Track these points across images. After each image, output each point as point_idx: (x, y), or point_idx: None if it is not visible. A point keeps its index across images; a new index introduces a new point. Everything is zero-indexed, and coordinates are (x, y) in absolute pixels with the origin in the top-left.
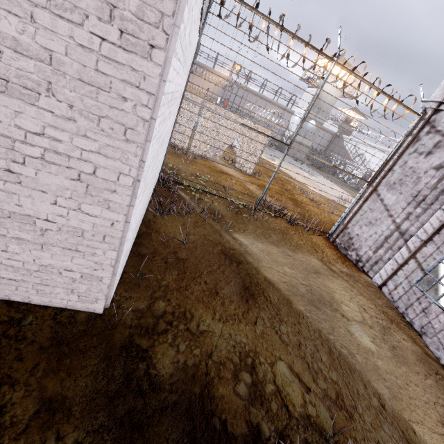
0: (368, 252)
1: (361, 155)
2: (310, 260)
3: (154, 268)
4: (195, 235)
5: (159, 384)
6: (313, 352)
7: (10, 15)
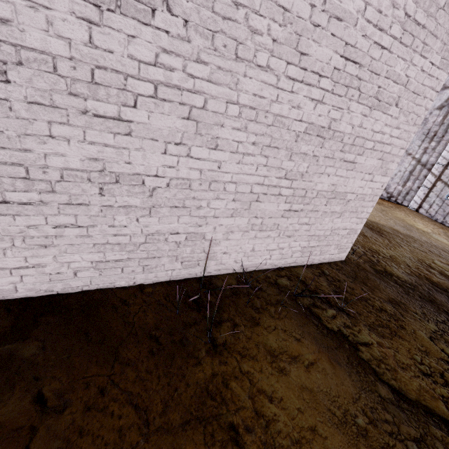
0: (397, 187)
1: None
2: None
3: None
4: None
5: (412, 284)
6: (439, 252)
7: (402, 61)
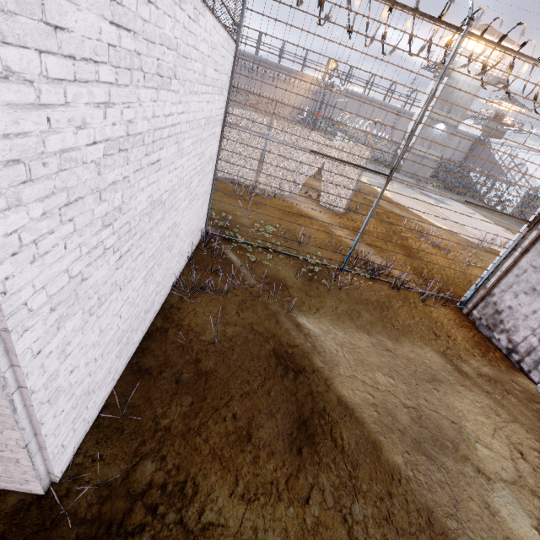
0: (529, 338)
1: (519, 165)
2: (424, 356)
3: (155, 394)
4: (237, 326)
5: None
6: None
7: None
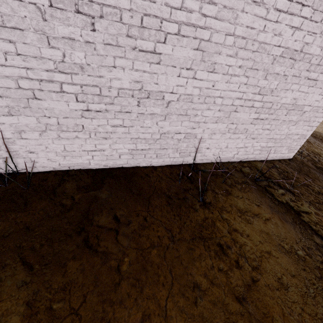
0: None
1: None
2: None
3: None
4: None
5: None
6: None
7: None
